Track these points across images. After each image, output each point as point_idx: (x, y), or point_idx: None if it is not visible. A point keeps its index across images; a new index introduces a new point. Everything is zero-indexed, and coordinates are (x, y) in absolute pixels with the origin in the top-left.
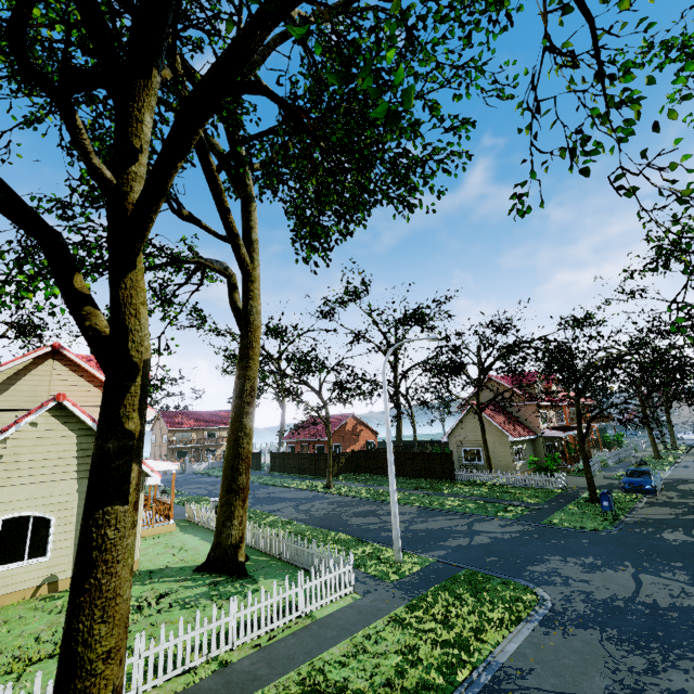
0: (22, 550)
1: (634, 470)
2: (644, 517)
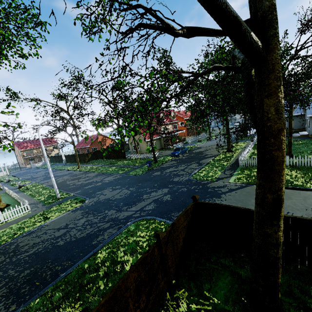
0: None
1: (177, 148)
2: (161, 167)
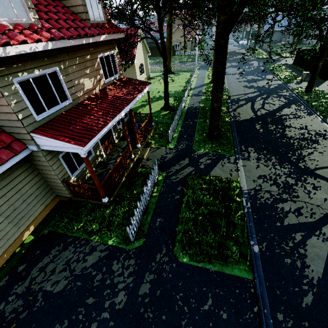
0: (142, 71)
1: None
2: None
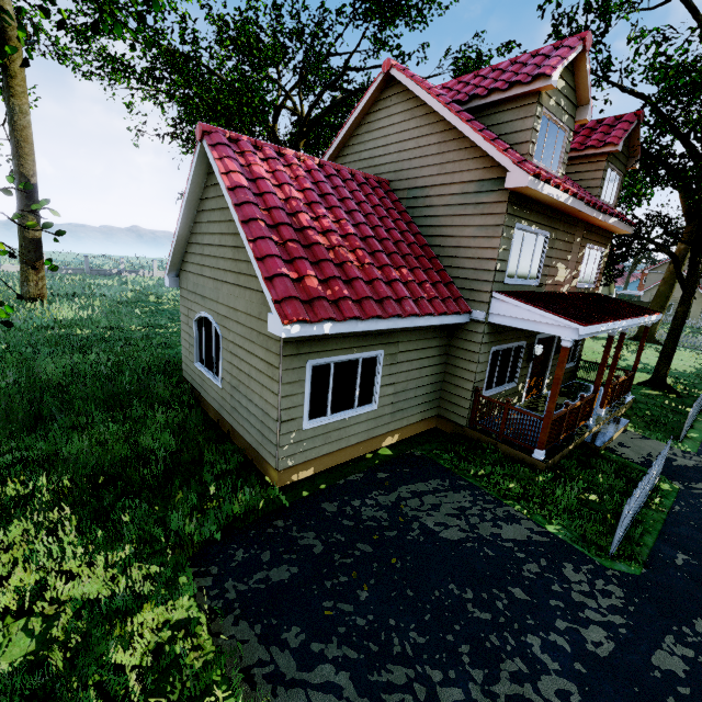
0: None
1: None
2: None
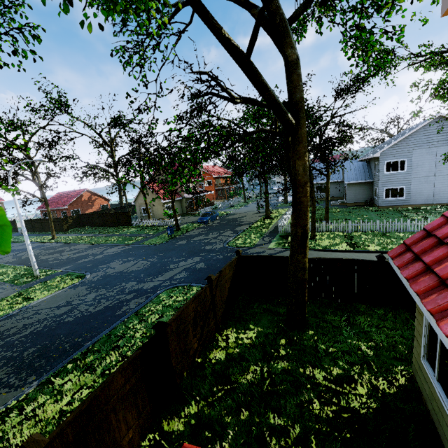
0: None
1: (206, 213)
2: (186, 235)
